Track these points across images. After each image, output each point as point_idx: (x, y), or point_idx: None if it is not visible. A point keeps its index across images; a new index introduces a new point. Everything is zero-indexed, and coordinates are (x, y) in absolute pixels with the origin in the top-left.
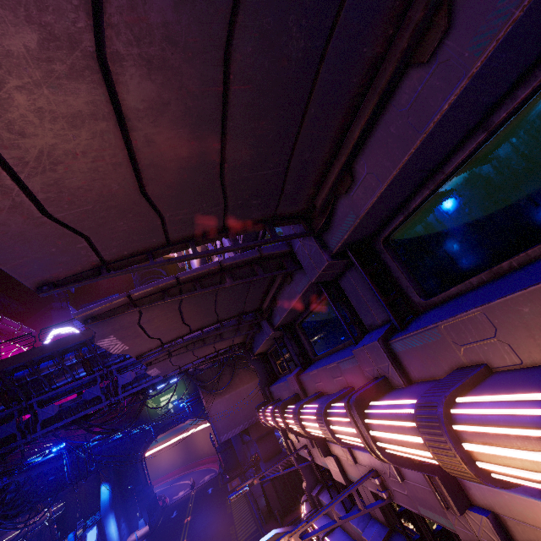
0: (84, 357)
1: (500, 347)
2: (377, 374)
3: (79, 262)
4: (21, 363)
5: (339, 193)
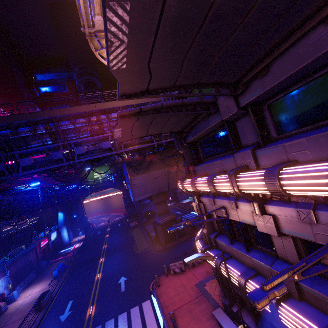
0: (50, 129)
1: None
2: None
3: None
4: (4, 124)
5: None
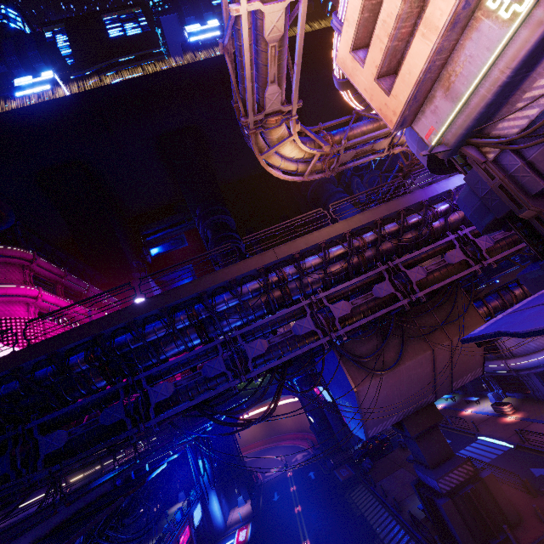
0: (198, 317)
1: None
2: None
3: None
4: (121, 324)
5: None
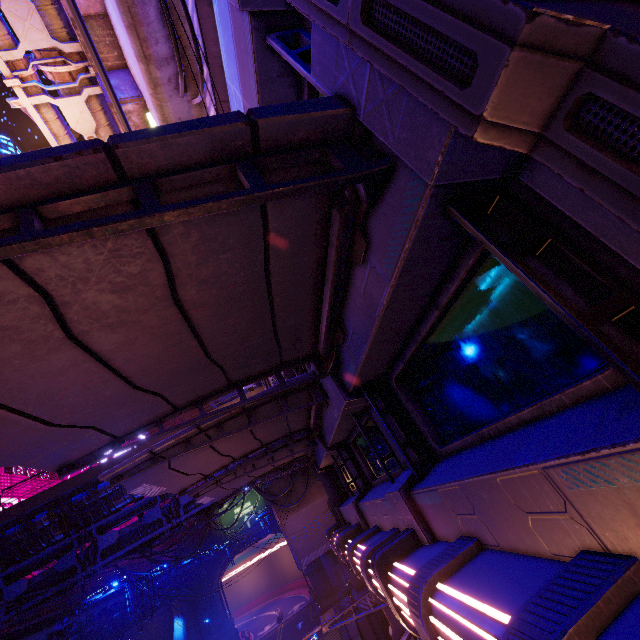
0: None
1: (481, 525)
2: (407, 524)
3: (91, 444)
4: (78, 486)
5: (338, 342)
